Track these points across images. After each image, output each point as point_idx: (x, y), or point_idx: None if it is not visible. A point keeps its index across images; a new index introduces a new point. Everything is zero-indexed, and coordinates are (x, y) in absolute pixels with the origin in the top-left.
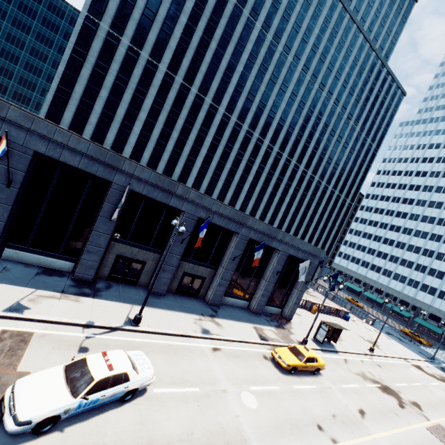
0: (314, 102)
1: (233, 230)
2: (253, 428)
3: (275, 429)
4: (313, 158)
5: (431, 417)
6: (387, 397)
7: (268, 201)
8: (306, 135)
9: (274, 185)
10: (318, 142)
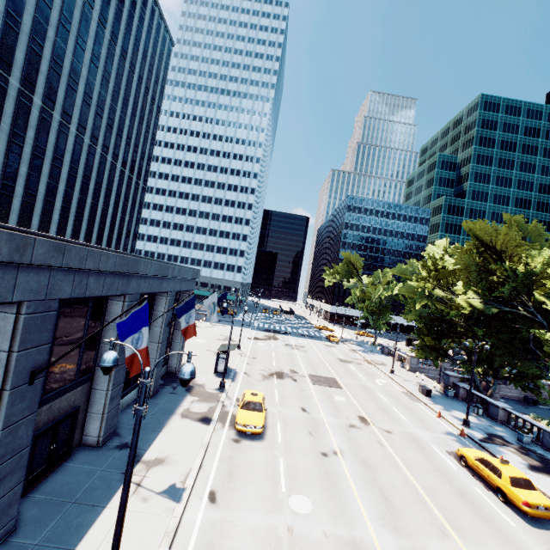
0: (68, 3)
1: (119, 293)
2: (337, 523)
3: (334, 498)
4: (89, 115)
5: (303, 373)
6: (287, 381)
7: (28, 194)
8: (68, 67)
9: (32, 160)
10: (89, 87)
